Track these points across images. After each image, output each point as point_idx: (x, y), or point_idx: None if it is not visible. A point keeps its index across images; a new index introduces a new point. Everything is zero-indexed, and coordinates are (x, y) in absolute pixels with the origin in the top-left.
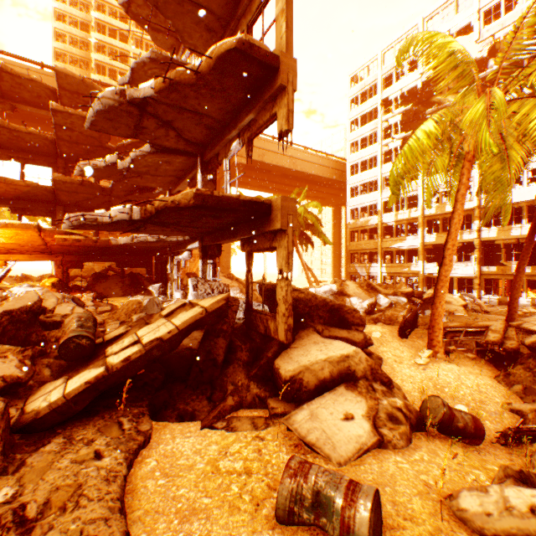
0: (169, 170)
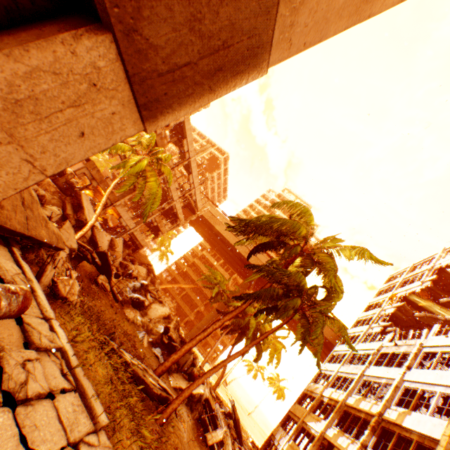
0: None
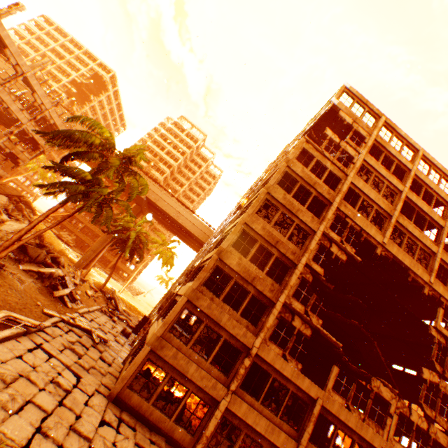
0: None
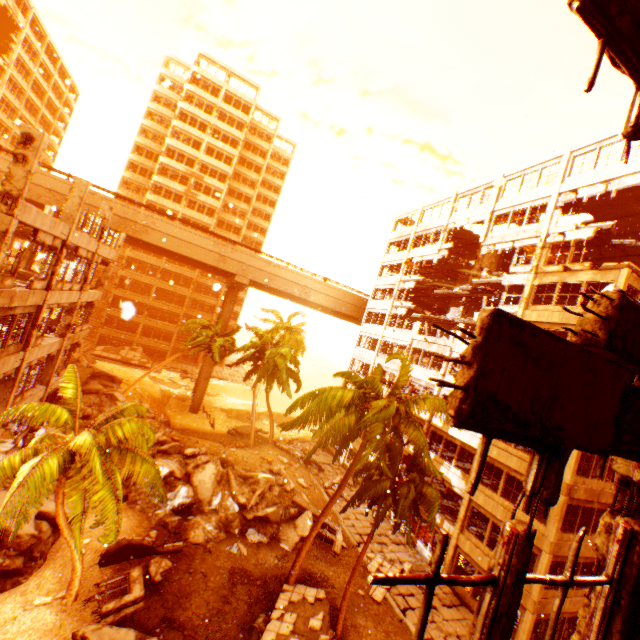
0: None
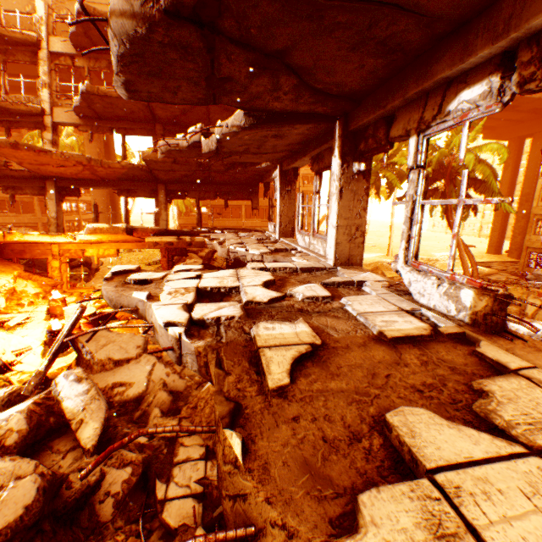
0: (279, 145)
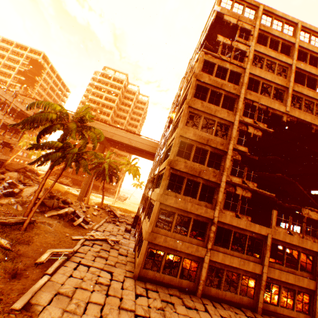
0: None
